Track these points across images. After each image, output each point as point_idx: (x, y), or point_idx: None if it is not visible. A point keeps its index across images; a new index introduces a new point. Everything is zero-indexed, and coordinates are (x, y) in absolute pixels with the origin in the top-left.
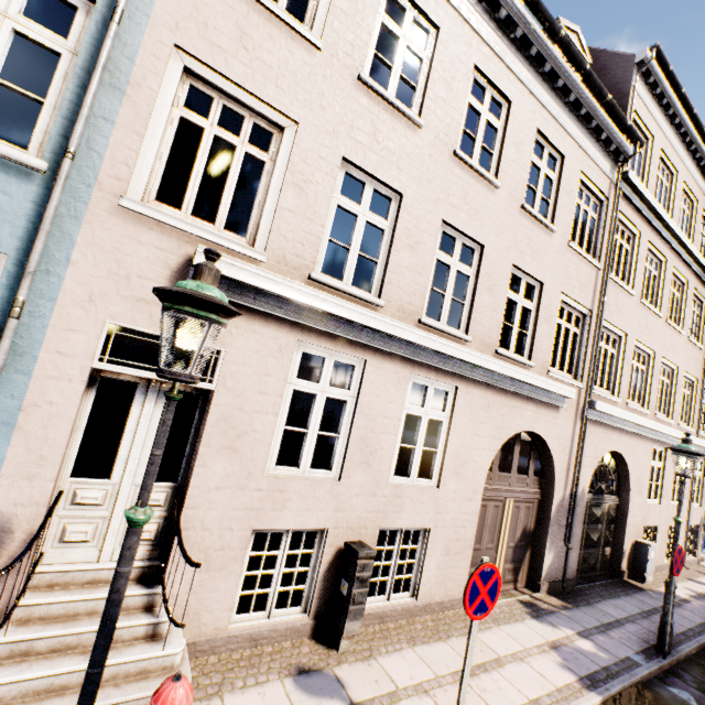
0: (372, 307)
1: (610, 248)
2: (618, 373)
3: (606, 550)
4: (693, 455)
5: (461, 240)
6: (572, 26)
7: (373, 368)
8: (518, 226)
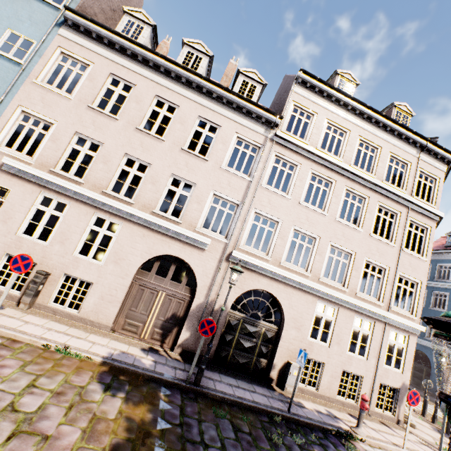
0: (79, 183)
1: (263, 170)
2: (273, 243)
3: (262, 360)
4: (234, 270)
5: (139, 162)
6: (249, 70)
7: (75, 206)
8: (178, 157)
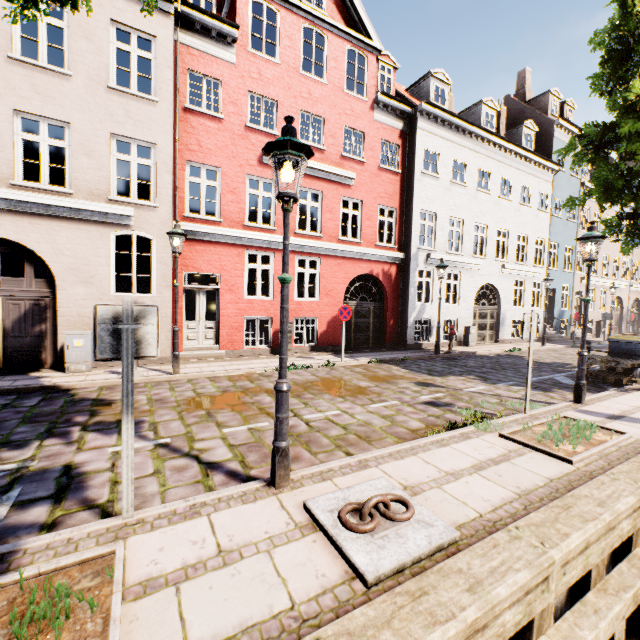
0: (595, 277)
1: None
2: (636, 274)
3: (634, 327)
4: None
5: (604, 256)
6: None
7: (596, 289)
8: (614, 246)
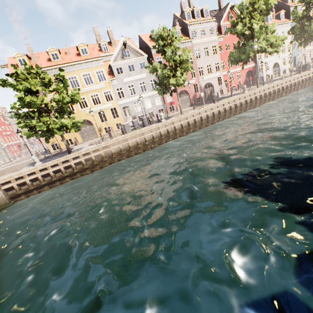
0: (310, 47)
1: None
2: None
3: None
4: None
5: None
6: None
7: (310, 50)
8: None
